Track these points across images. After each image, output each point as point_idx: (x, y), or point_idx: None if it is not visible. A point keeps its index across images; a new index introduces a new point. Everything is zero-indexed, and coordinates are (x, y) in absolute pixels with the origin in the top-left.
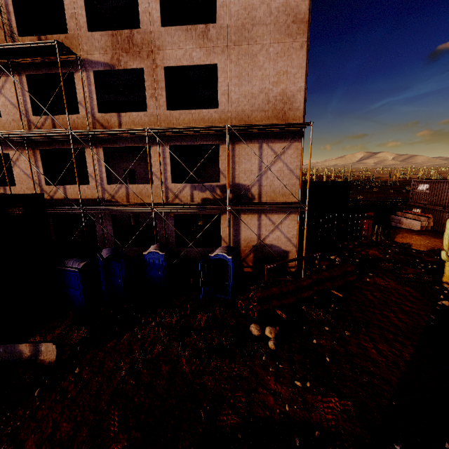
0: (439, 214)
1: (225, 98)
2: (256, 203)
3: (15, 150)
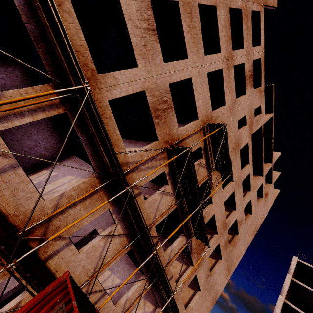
0: None
1: (191, 310)
2: None
3: (122, 228)
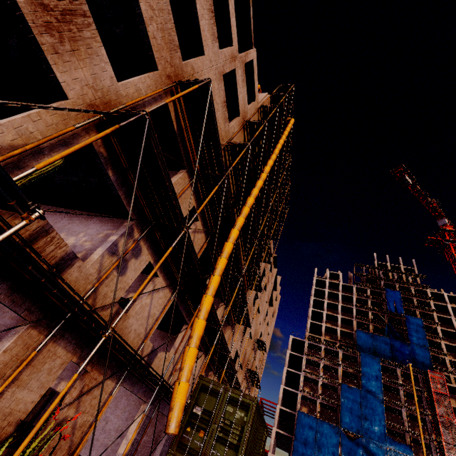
0: None
1: None
2: None
3: None
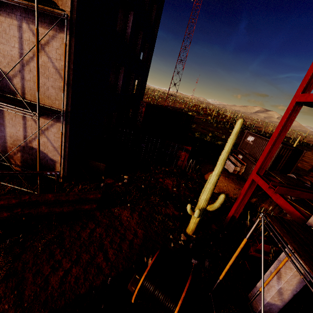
0: (250, 164)
1: None
2: (10, 97)
3: None
